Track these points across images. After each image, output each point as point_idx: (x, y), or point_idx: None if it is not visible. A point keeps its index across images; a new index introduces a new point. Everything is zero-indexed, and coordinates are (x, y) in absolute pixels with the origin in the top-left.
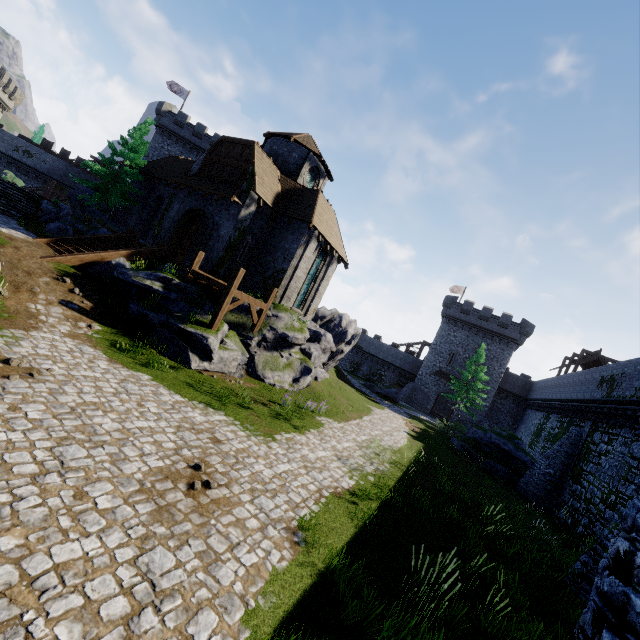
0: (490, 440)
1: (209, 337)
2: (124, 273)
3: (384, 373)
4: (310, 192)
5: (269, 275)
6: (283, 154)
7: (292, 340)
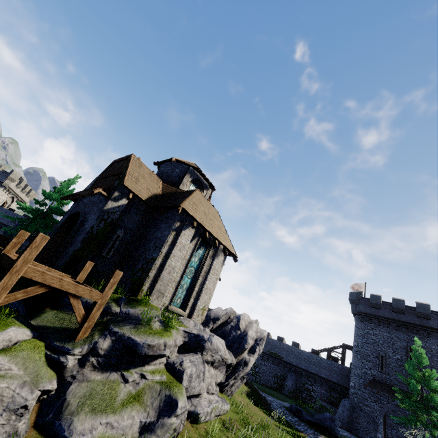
0: None
1: None
2: None
3: (311, 387)
4: (188, 192)
5: (138, 268)
6: (167, 171)
7: (142, 349)
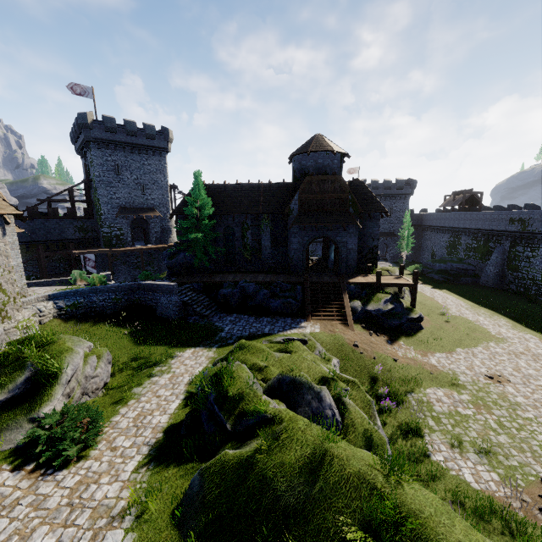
0: (452, 267)
1: (420, 313)
2: (378, 310)
3: None
4: (358, 185)
5: (366, 253)
6: (329, 164)
7: None
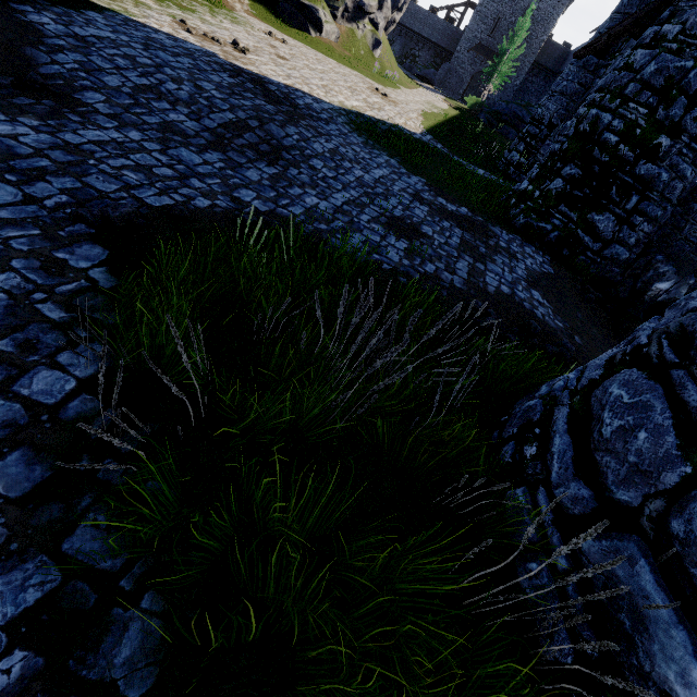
0: (510, 110)
1: (319, 10)
2: None
3: (418, 54)
4: None
5: None
6: None
7: (367, 9)
